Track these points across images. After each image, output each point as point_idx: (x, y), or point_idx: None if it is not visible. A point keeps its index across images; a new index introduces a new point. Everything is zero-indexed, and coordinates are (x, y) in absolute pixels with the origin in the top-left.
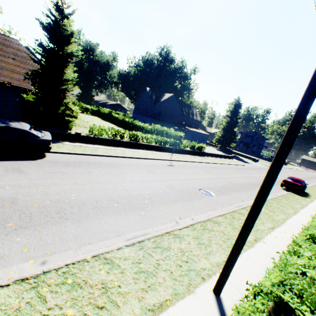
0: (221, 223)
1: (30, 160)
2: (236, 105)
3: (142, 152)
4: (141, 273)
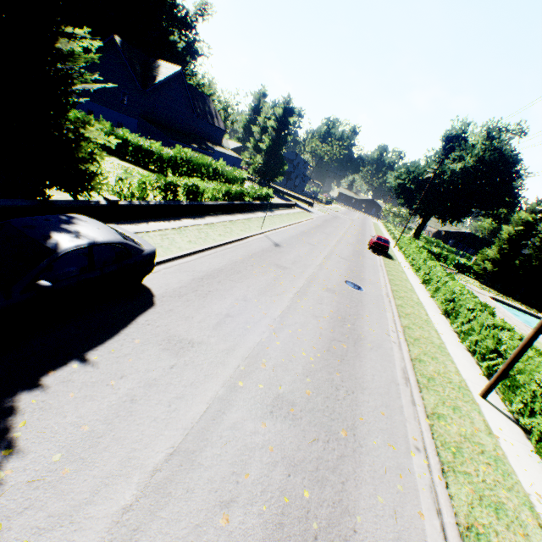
0: (411, 327)
1: (147, 306)
2: (286, 111)
3: (219, 223)
4: (455, 411)
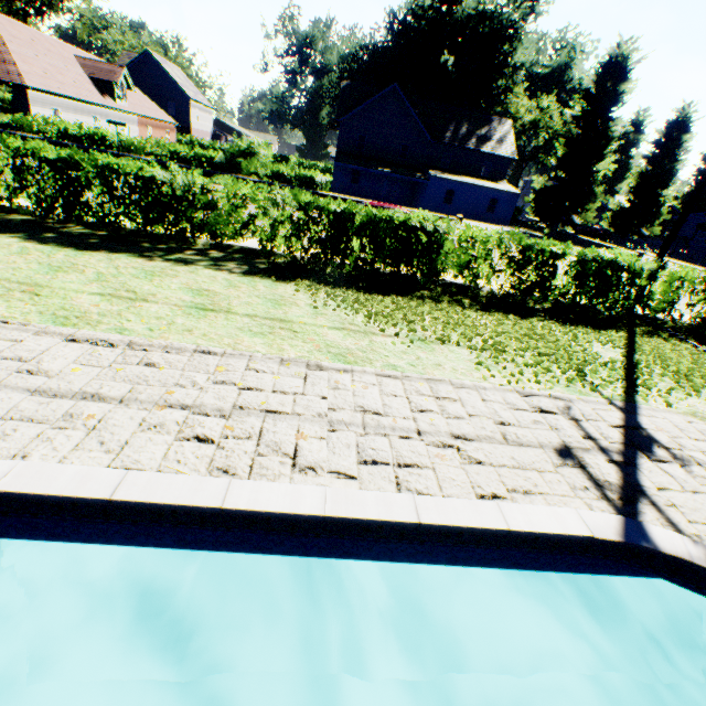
0: None
1: None
2: (604, 72)
3: None
4: None
